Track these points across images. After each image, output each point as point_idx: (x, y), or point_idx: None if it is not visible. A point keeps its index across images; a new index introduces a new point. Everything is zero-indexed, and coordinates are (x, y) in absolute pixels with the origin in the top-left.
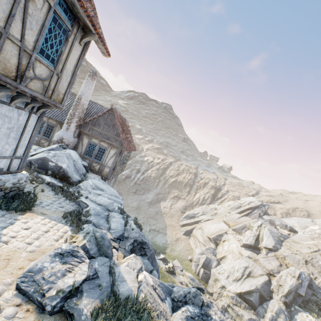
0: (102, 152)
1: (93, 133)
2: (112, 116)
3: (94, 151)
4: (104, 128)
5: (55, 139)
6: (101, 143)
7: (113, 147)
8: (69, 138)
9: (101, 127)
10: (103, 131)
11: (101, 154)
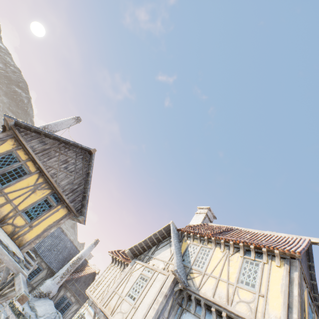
0: (67, 306)
1: (72, 288)
2: (92, 276)
3: (62, 304)
4: (81, 284)
5: (44, 290)
6: (71, 297)
7: (78, 302)
8: (55, 291)
9: (80, 283)
10: (79, 287)
11: (65, 308)
